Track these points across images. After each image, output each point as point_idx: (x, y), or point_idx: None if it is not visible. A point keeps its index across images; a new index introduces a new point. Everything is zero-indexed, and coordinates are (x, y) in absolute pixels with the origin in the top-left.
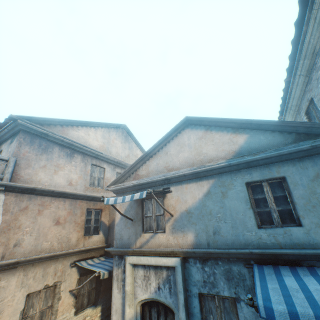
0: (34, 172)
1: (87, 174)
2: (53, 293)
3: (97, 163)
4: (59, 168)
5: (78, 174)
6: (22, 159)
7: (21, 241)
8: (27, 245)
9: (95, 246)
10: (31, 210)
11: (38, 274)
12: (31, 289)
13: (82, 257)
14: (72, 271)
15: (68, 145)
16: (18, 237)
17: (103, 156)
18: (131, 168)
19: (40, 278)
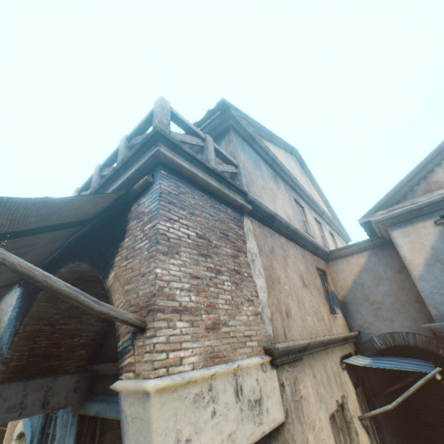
0: (259, 194)
1: (295, 212)
2: (343, 421)
3: (296, 198)
4: (274, 195)
5: (290, 209)
6: (244, 170)
7: (288, 308)
8: (295, 316)
9: (351, 333)
10: (277, 255)
11: (322, 376)
12: (327, 408)
13: (342, 351)
14: (345, 377)
15: (270, 162)
16: (283, 300)
17: (300, 188)
18: (413, 174)
19: (327, 386)
